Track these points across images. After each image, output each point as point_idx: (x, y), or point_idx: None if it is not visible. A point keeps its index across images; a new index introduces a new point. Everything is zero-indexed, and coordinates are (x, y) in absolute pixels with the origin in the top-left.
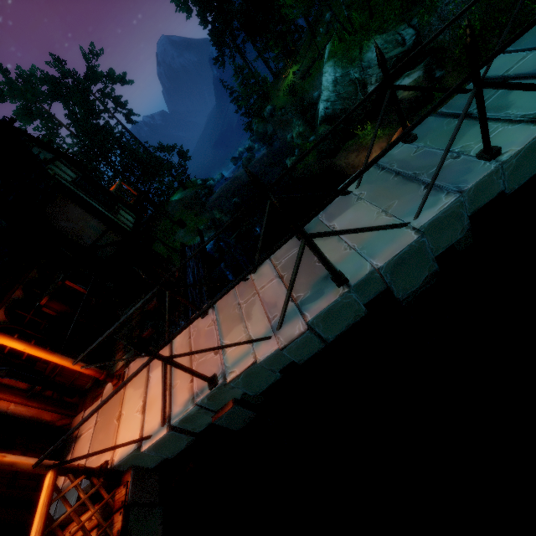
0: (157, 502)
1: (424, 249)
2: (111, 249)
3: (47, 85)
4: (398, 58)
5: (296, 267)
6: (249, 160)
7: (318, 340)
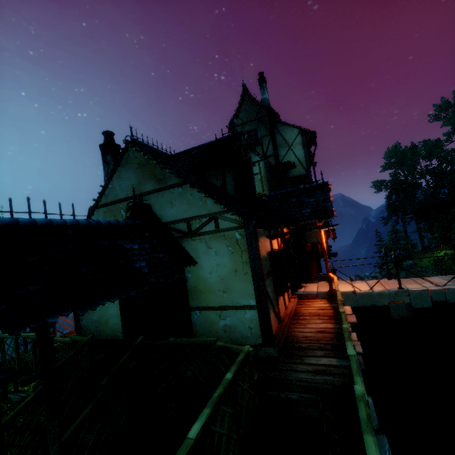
0: None
1: None
2: None
3: None
4: None
5: None
6: None
7: None
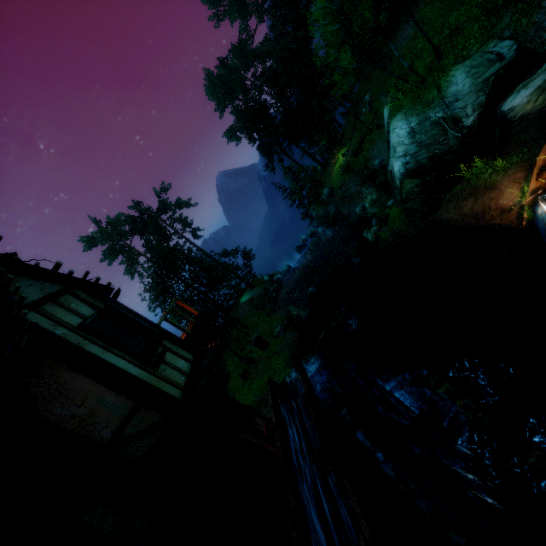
0: None
1: None
2: (147, 440)
3: (127, 224)
4: (497, 76)
5: None
6: (316, 244)
7: None
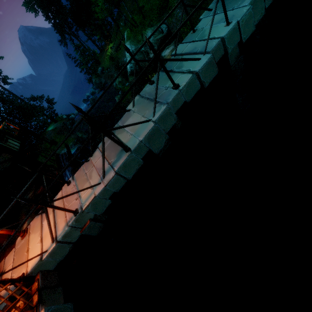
0: (58, 284)
1: (159, 129)
2: (6, 164)
3: None
4: (161, 39)
5: (103, 146)
6: (94, 100)
7: (122, 178)
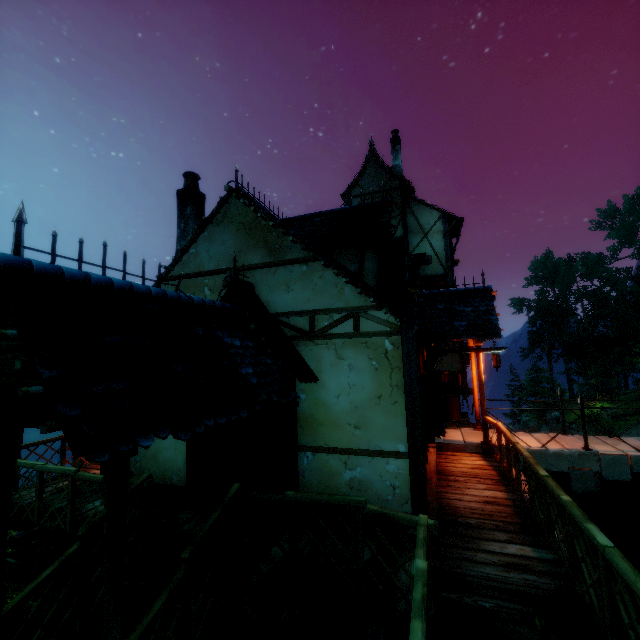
0: None
1: None
2: None
3: None
4: None
5: None
6: None
7: None
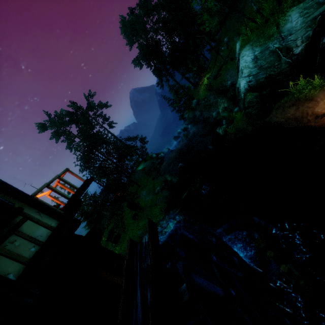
0: None
1: None
2: None
3: (66, 116)
4: (323, 15)
5: None
6: (186, 135)
7: None
